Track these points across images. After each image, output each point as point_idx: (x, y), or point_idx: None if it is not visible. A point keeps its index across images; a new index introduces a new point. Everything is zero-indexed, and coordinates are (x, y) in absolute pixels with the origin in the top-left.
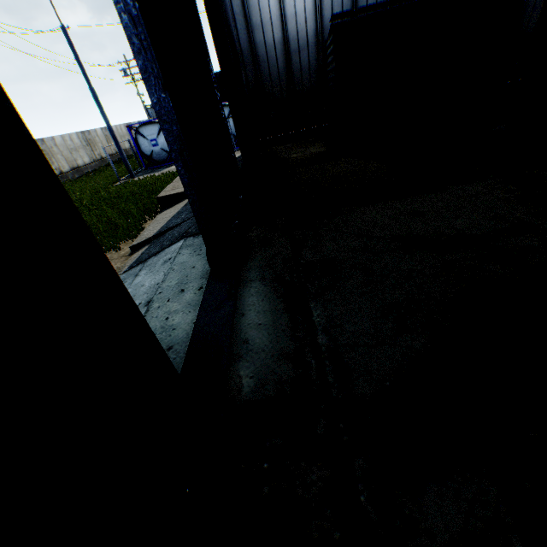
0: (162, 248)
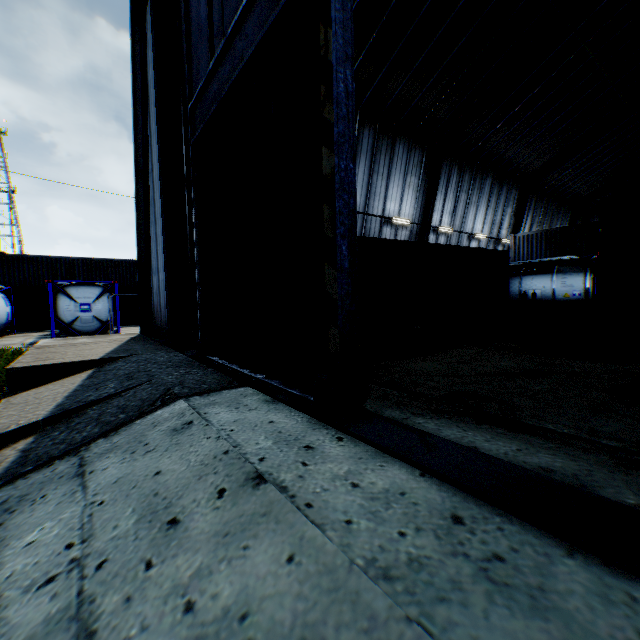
0: (117, 423)
